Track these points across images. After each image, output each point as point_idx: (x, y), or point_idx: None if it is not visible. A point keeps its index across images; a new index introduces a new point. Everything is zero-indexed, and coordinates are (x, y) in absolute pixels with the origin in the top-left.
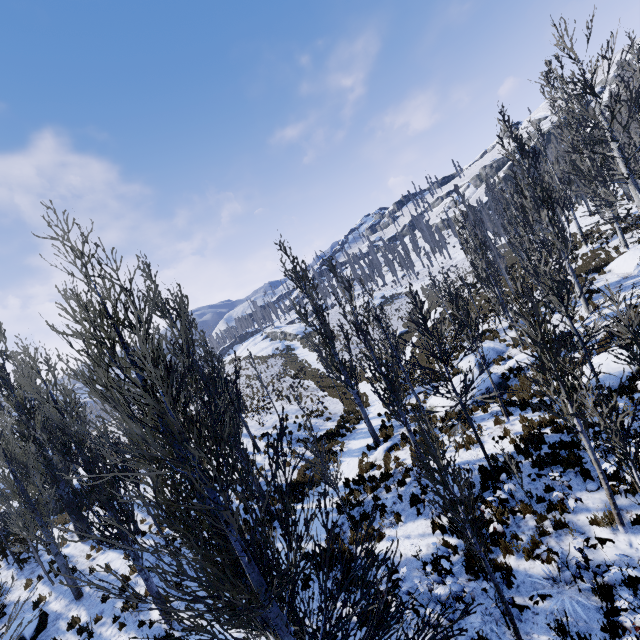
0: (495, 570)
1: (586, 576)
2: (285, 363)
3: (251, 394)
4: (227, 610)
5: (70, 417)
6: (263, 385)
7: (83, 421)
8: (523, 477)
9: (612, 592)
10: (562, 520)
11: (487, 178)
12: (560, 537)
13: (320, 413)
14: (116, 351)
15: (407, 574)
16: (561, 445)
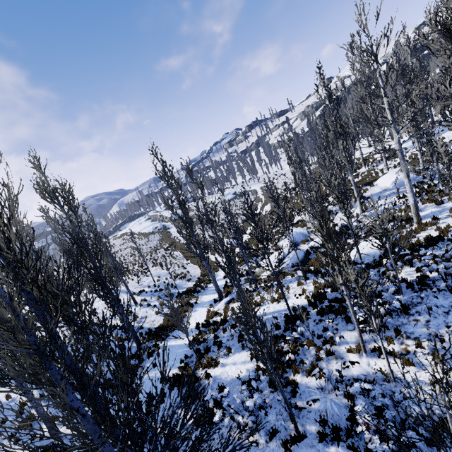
0: (287, 384)
1: (341, 387)
2: (161, 238)
3: (134, 261)
4: None
5: None
6: (141, 255)
7: None
8: (311, 321)
9: (354, 399)
10: (331, 350)
11: (308, 114)
12: (329, 361)
13: (184, 276)
14: None
15: (231, 389)
16: (336, 300)
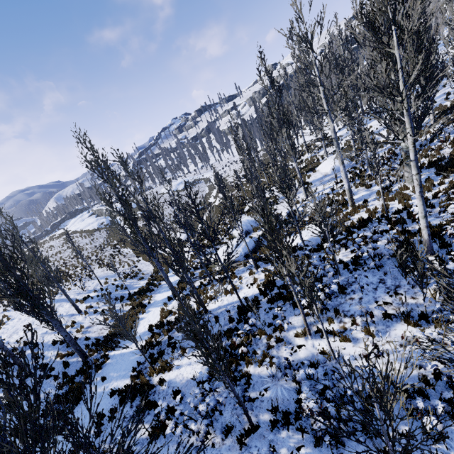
0: (241, 377)
1: (289, 372)
2: (109, 235)
3: (76, 263)
4: None
5: None
6: (82, 258)
7: None
8: (262, 310)
9: (300, 386)
10: (281, 336)
11: (255, 100)
12: (279, 348)
13: (135, 274)
14: None
15: (187, 392)
16: (284, 287)
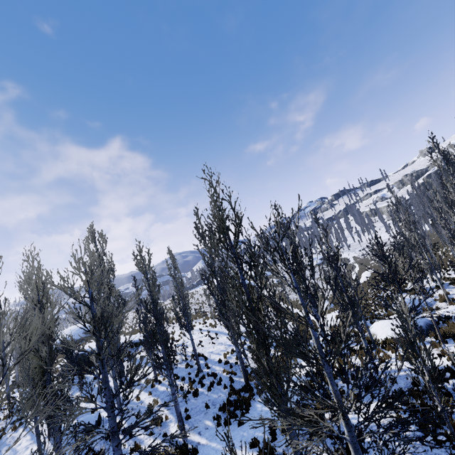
0: (445, 439)
1: None
2: None
3: None
4: (306, 359)
5: (153, 285)
6: None
7: (159, 289)
8: None
9: None
10: None
11: (412, 181)
12: None
13: None
14: (228, 235)
15: None
16: None
